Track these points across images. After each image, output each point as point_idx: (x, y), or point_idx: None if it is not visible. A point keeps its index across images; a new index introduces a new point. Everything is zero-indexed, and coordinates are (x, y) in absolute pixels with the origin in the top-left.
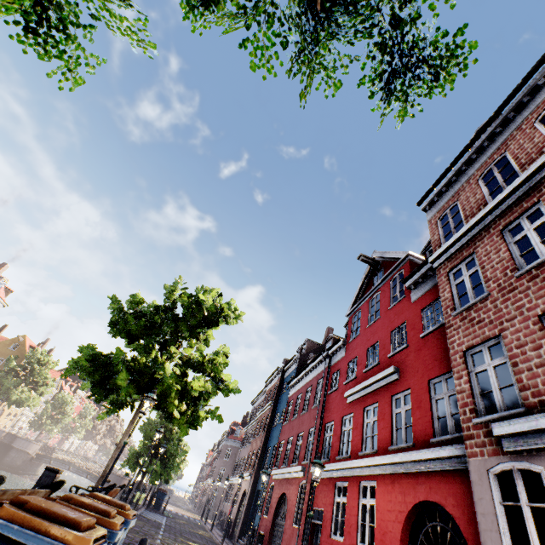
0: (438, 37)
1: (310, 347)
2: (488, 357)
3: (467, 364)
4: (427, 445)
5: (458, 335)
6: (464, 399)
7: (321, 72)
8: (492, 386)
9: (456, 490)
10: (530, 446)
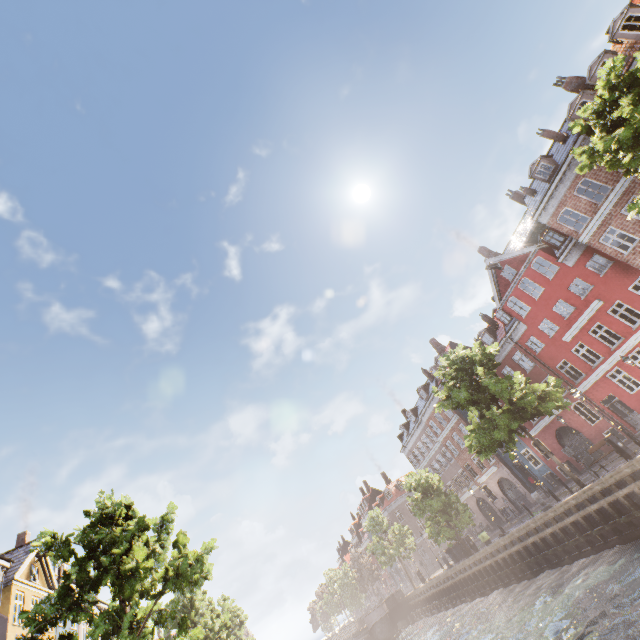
0: None
1: None
2: None
3: None
4: None
5: (638, 261)
6: None
7: None
8: None
9: None
10: None
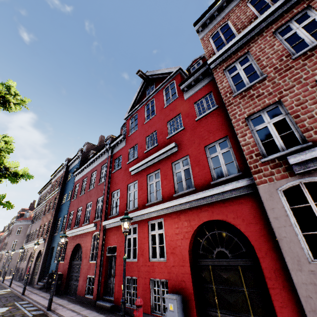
0: None
1: (89, 147)
2: (267, 118)
3: (248, 126)
4: (208, 187)
5: (239, 109)
6: (250, 149)
7: None
8: (273, 135)
9: (235, 209)
10: None
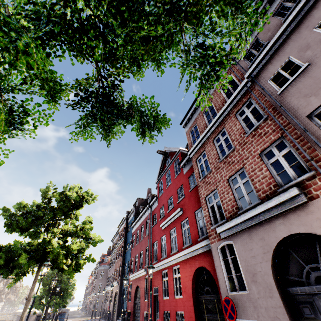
0: (157, 114)
1: (140, 202)
2: (213, 199)
3: (207, 203)
4: (197, 242)
5: (202, 190)
6: (207, 219)
7: (114, 137)
8: (216, 211)
9: (209, 259)
10: (229, 234)
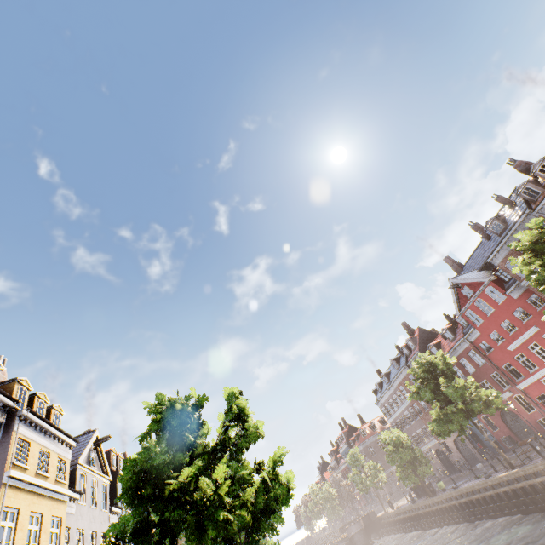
0: None
1: (414, 341)
2: None
3: None
4: None
5: None
6: None
7: None
8: None
9: None
10: None
